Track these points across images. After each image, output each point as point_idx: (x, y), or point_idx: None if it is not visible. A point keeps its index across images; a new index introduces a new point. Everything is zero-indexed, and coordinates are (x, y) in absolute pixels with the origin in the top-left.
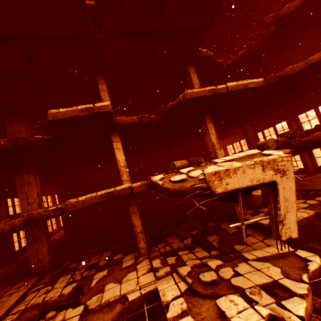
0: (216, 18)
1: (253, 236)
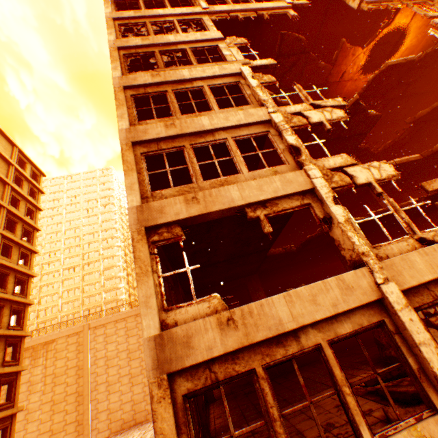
0: None
1: None
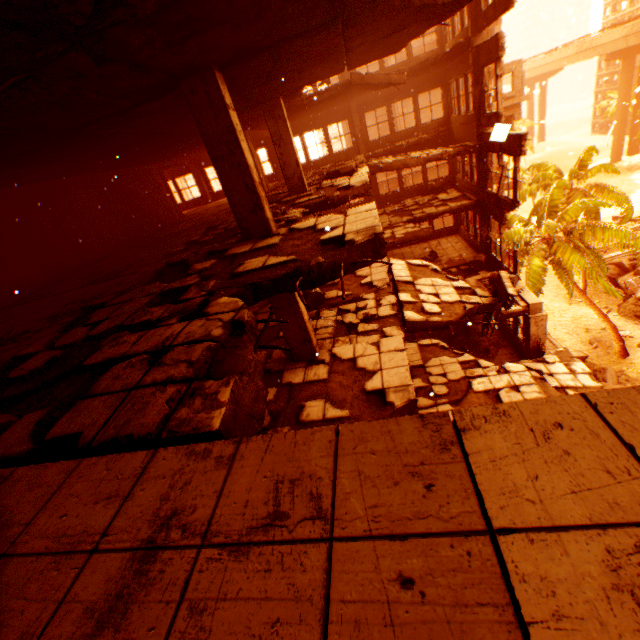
0: None
1: None
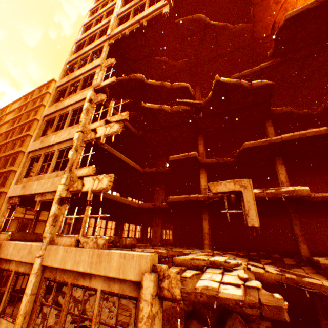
0: (302, 77)
1: (303, 269)
